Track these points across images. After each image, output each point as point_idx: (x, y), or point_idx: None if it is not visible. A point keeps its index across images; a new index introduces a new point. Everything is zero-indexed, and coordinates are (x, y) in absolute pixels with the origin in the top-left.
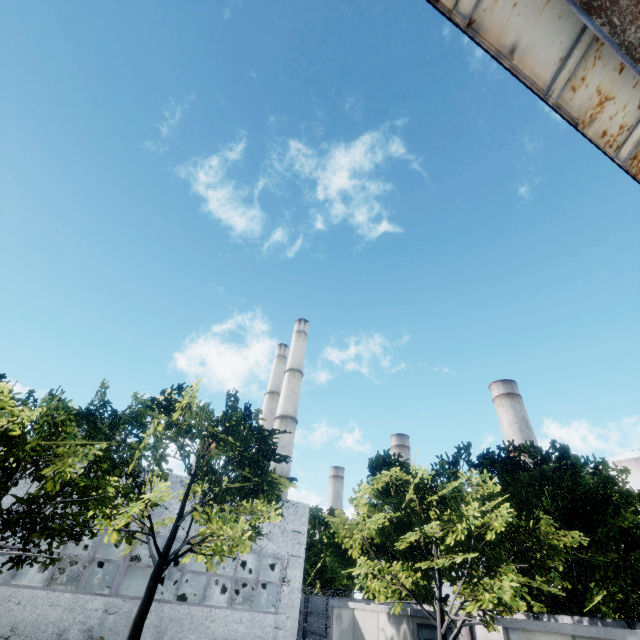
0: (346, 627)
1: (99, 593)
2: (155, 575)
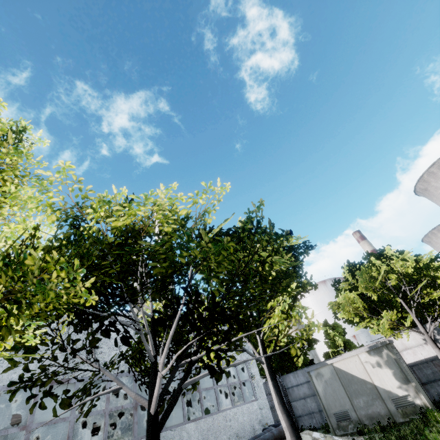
0: (329, 377)
1: None
2: (271, 368)
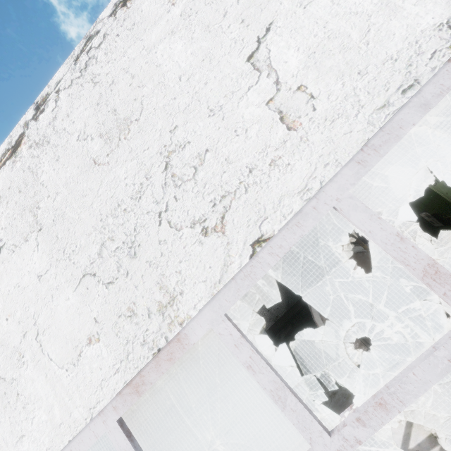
0: None
1: None
2: None
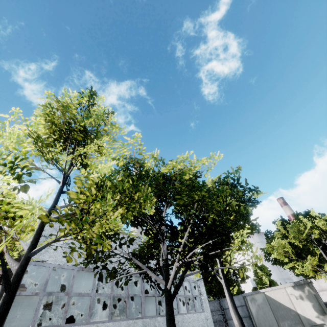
0: (261, 302)
1: (137, 317)
2: (227, 283)
